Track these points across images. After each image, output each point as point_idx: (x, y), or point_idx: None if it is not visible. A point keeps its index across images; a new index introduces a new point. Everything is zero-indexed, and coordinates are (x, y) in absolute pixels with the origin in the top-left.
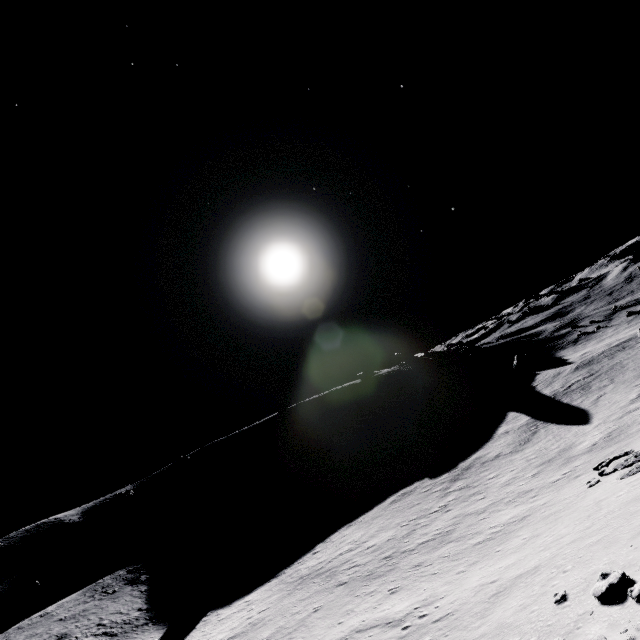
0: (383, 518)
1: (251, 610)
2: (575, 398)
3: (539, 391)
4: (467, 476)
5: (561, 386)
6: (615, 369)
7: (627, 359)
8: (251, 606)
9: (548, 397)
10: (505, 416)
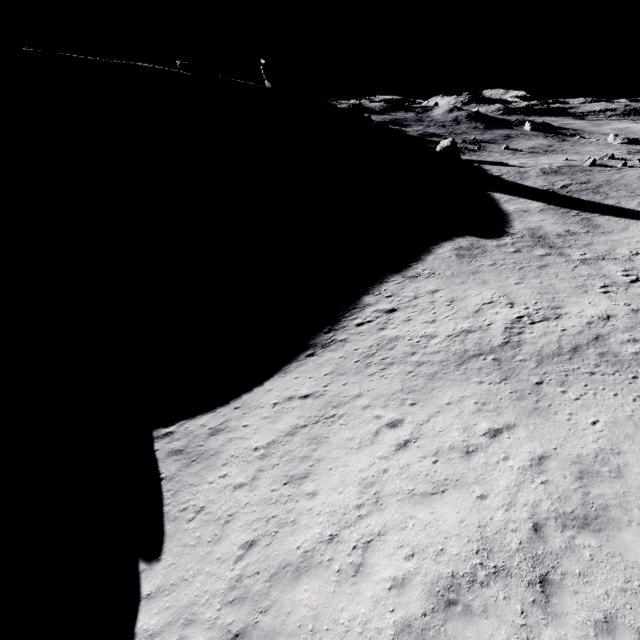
0: (502, 276)
1: (404, 425)
2: (598, 199)
3: (515, 182)
4: (568, 246)
5: (549, 184)
6: (618, 185)
7: (620, 180)
8: (366, 412)
9: (543, 190)
10: (489, 195)
